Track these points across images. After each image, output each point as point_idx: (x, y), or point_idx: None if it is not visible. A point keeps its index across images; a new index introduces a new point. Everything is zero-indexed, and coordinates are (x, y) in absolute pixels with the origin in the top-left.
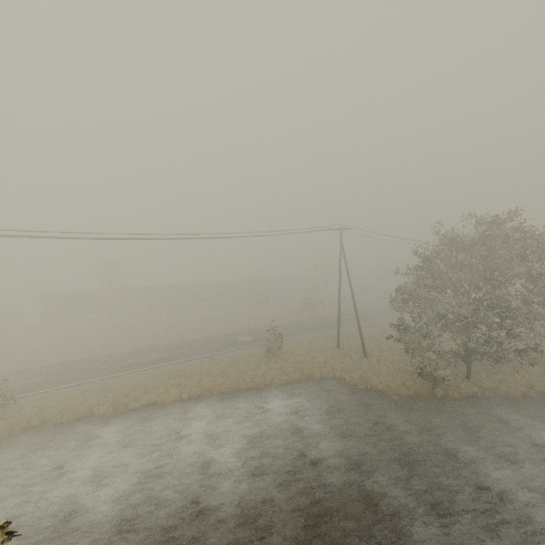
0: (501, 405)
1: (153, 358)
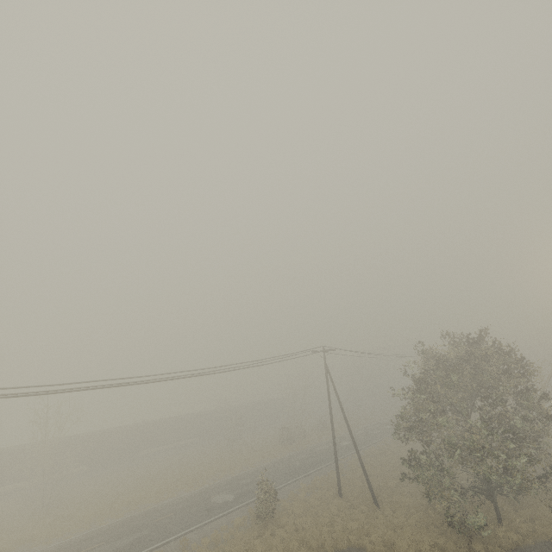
0: None
1: None
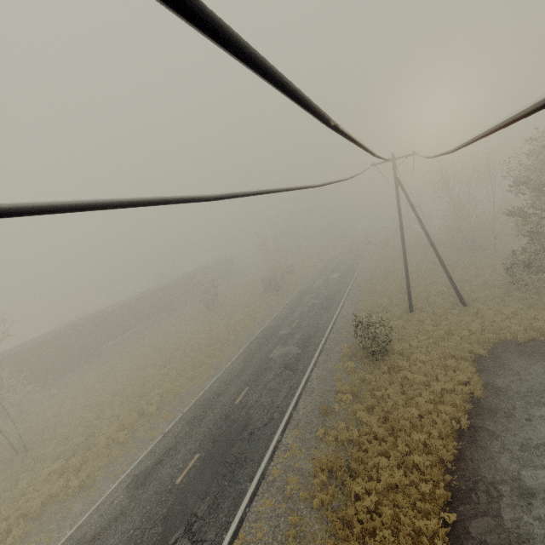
0: None
1: (217, 475)
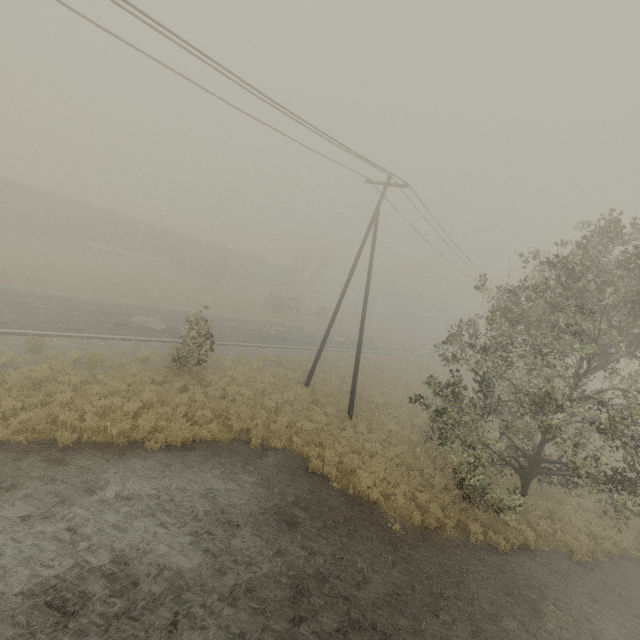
0: (569, 579)
1: None
